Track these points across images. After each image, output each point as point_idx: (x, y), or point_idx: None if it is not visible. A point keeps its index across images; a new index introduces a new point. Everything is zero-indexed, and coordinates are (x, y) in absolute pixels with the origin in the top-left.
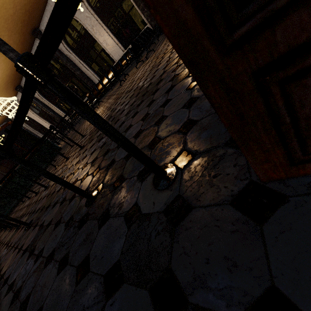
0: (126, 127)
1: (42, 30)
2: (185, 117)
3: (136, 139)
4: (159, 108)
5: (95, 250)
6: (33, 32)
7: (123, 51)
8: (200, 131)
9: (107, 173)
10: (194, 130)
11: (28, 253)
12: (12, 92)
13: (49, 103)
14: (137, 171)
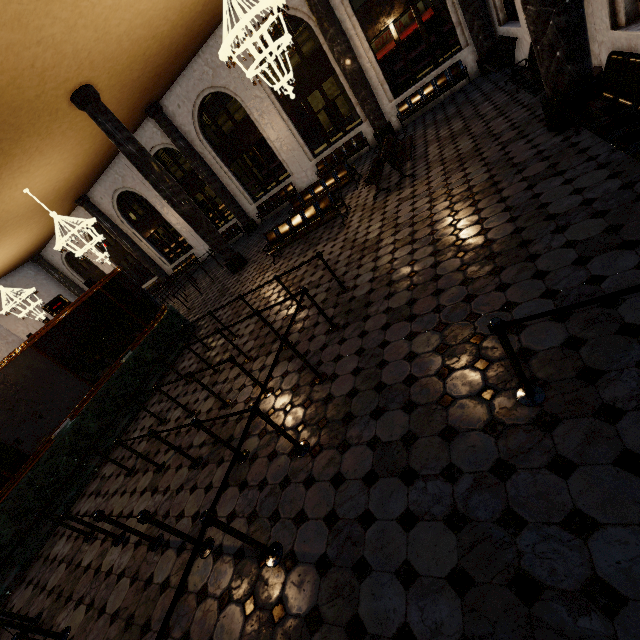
0: (495, 303)
1: (164, 107)
2: None
3: (566, 323)
4: (582, 285)
5: (638, 444)
6: (149, 109)
7: (309, 159)
8: None
9: (530, 366)
10: None
11: (398, 478)
12: (68, 207)
13: (137, 235)
14: (630, 362)
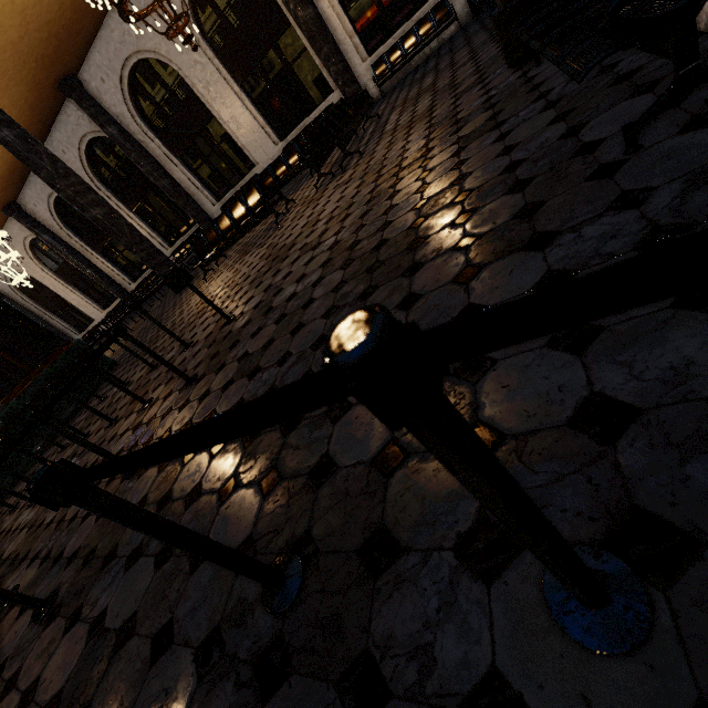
0: None
1: (85, 82)
2: (576, 381)
3: None
4: None
5: None
6: (63, 85)
7: (275, 143)
8: (674, 452)
9: (317, 501)
10: (643, 442)
11: None
12: None
13: (87, 249)
14: (449, 533)
